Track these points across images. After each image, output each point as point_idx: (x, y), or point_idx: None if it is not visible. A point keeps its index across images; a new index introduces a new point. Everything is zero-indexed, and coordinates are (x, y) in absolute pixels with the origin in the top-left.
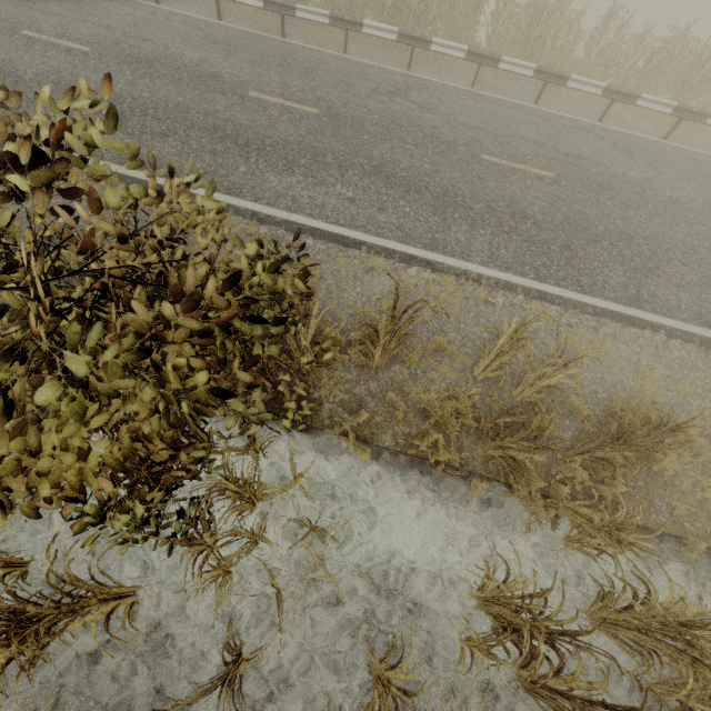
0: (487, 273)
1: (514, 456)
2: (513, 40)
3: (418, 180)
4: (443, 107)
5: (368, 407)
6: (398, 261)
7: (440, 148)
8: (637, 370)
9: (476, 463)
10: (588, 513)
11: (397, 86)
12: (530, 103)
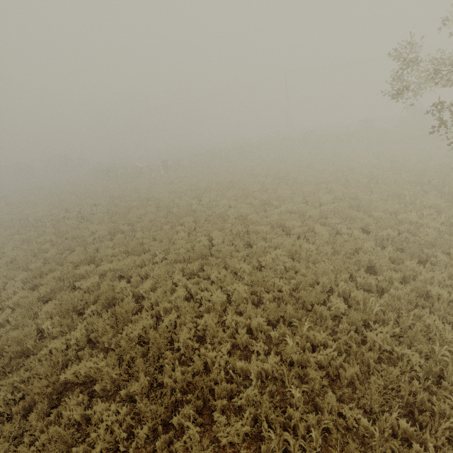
0: None
1: None
2: None
3: None
4: None
5: None
6: None
7: None
8: None
9: None
10: None
11: None
12: None
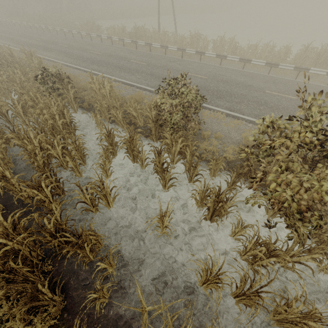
0: None
1: None
2: None
3: None
4: None
5: None
6: None
7: None
8: None
9: None
10: None
11: (327, 90)
12: None
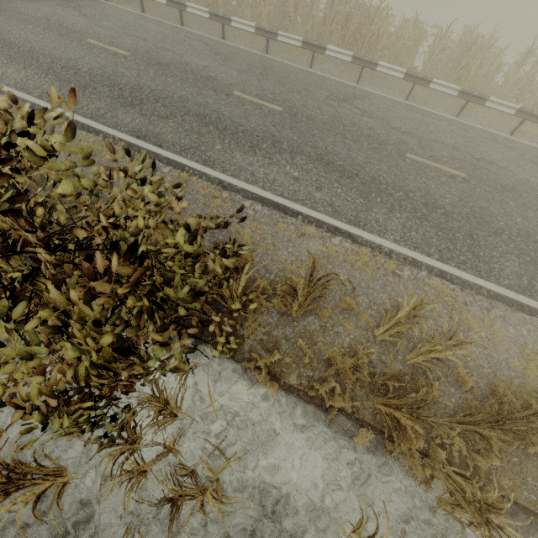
0: (397, 250)
1: (399, 418)
2: (445, 66)
3: (351, 168)
4: (380, 113)
5: (281, 348)
6: (325, 231)
7: (373, 145)
8: (522, 352)
9: (365, 413)
10: (461, 482)
11: (346, 95)
12: (452, 116)
